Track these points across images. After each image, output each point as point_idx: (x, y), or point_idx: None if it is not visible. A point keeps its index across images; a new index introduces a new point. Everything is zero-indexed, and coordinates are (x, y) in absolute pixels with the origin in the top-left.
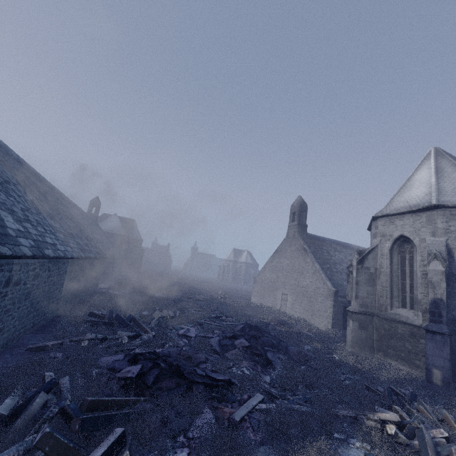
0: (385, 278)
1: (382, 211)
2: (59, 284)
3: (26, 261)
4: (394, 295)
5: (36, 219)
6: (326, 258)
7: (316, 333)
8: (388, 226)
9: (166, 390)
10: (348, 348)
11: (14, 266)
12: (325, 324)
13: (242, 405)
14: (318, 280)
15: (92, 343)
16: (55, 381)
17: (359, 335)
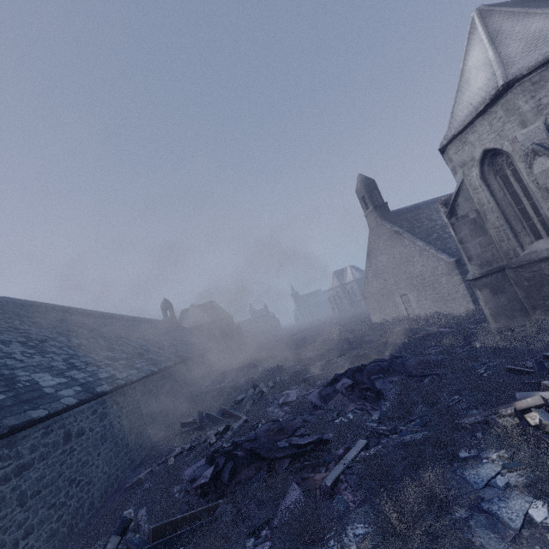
0: (493, 216)
1: (447, 136)
2: (142, 410)
3: (78, 409)
4: (517, 230)
5: (85, 361)
6: (429, 227)
7: (451, 324)
8: (463, 150)
9: (245, 482)
10: (492, 325)
11: (66, 421)
12: (465, 307)
13: (338, 463)
14: (429, 259)
15: (179, 457)
16: (126, 519)
17: (497, 303)
